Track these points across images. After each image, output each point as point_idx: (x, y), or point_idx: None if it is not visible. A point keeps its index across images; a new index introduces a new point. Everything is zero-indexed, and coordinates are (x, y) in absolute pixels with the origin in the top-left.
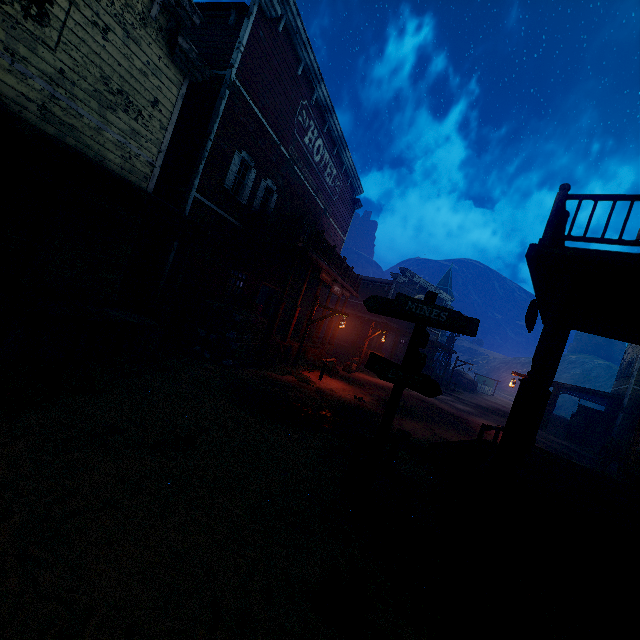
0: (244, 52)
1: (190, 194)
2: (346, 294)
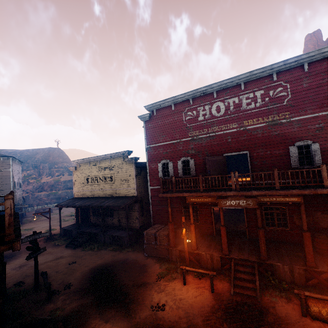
0: (147, 137)
1: (149, 188)
2: (282, 199)
